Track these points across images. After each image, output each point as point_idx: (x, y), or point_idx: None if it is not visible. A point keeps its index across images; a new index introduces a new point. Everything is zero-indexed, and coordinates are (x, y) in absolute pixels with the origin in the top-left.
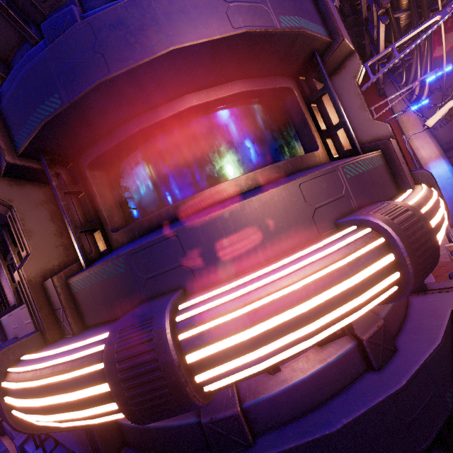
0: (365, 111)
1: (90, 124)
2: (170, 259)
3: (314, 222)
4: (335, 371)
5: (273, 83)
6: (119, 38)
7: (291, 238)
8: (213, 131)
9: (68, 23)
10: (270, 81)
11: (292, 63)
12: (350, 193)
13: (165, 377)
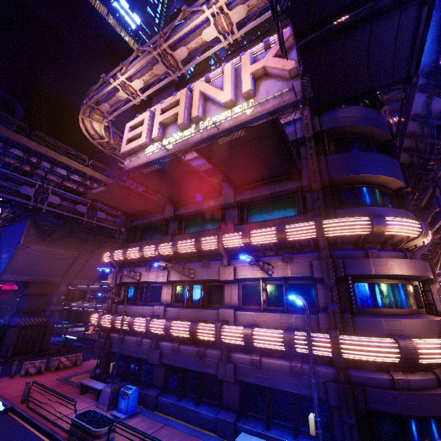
0: (438, 301)
1: (369, 277)
2: (397, 326)
3: (433, 333)
4: (431, 381)
5: (414, 283)
6: (392, 266)
7: (428, 334)
8: (397, 290)
9: (376, 254)
10: (414, 282)
11: (421, 280)
12: (440, 329)
13: (415, 352)
